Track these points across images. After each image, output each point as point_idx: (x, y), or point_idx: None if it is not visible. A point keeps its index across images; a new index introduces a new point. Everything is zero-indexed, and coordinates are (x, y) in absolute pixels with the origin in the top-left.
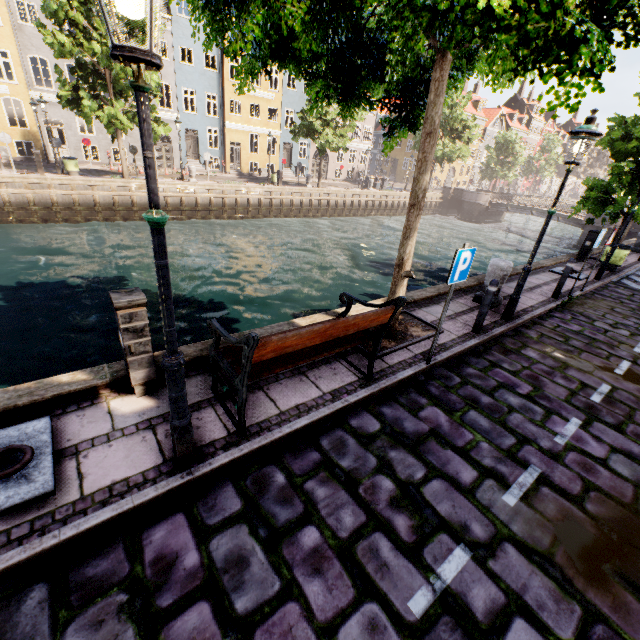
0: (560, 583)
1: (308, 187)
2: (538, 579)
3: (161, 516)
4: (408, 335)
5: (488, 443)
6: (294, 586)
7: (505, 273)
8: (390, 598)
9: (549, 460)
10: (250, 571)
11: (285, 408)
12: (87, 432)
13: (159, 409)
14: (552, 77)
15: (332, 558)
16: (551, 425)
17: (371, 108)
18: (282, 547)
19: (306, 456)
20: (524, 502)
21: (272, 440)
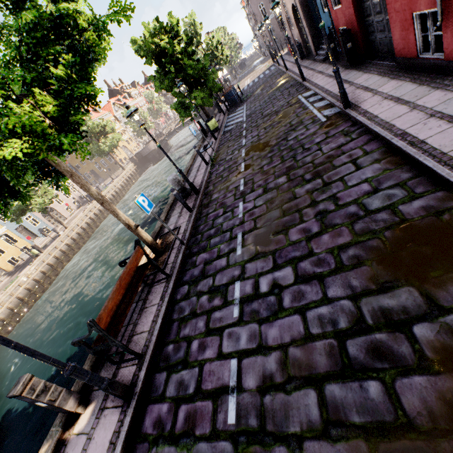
0: (263, 256)
1: (61, 234)
2: (258, 263)
3: (142, 418)
4: (169, 243)
5: (223, 244)
6: (202, 362)
7: (177, 179)
8: (228, 323)
9: (241, 226)
10: (186, 380)
11: (149, 328)
12: (77, 452)
13: (99, 401)
14: (72, 150)
15: (206, 339)
16: (235, 214)
17: (35, 186)
18: (189, 360)
19: (172, 329)
20: (243, 247)
21: (155, 342)
